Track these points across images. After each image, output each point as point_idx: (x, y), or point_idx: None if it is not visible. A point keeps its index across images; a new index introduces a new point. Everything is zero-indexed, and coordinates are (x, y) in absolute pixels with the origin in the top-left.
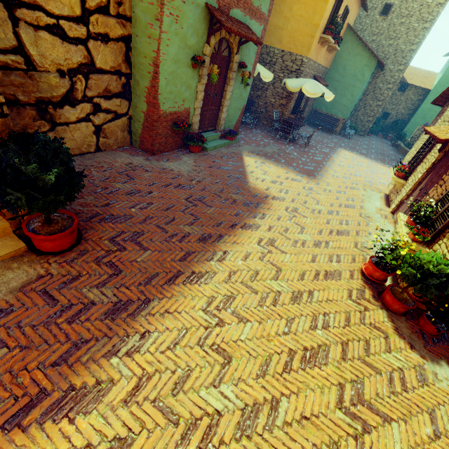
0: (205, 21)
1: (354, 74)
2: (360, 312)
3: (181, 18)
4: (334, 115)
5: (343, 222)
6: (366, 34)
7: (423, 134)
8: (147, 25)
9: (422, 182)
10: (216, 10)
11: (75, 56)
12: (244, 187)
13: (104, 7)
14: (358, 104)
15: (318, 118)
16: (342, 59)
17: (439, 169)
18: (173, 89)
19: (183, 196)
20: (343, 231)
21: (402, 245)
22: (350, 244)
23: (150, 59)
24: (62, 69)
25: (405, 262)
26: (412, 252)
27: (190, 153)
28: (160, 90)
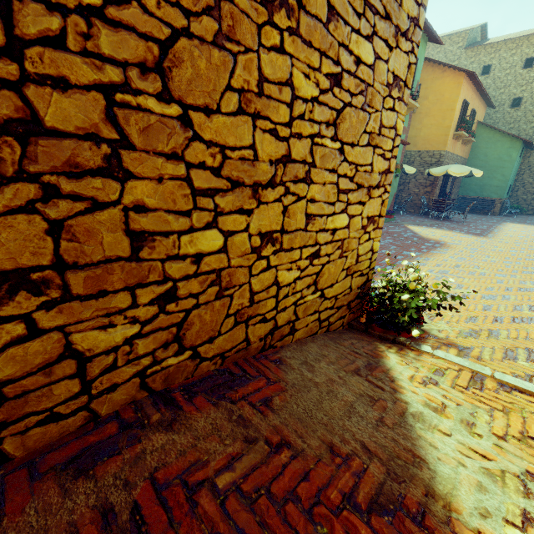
0: None
1: (499, 157)
2: None
3: None
4: (487, 197)
5: (530, 255)
6: (500, 125)
7: None
8: None
9: None
10: None
11: None
12: (419, 237)
13: None
14: (513, 185)
15: (467, 203)
16: (480, 148)
17: None
18: None
19: None
20: (533, 259)
21: None
22: None
23: None
24: None
25: None
26: None
27: None
28: None
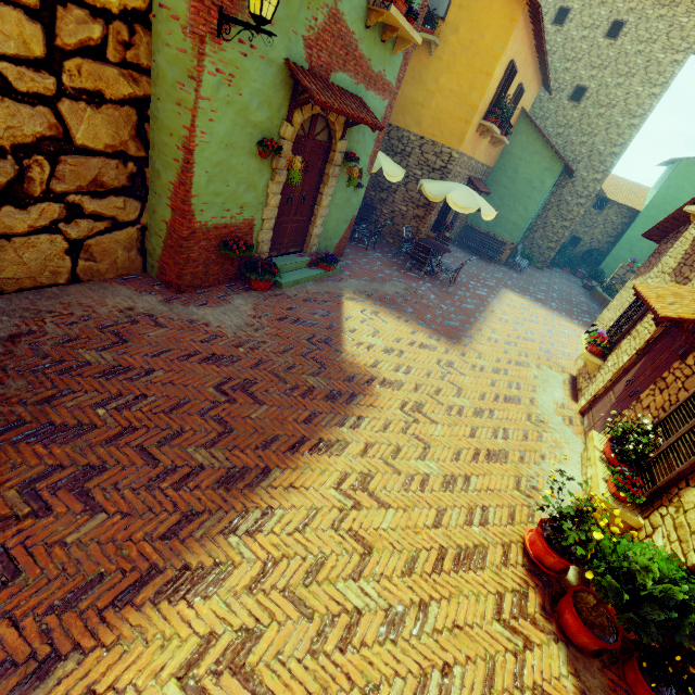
0: (285, 87)
1: (530, 180)
2: (515, 655)
3: (238, 79)
4: (499, 236)
5: (499, 433)
6: (549, 124)
7: (630, 281)
8: (176, 84)
9: (630, 370)
10: (303, 72)
11: (30, 123)
12: (333, 361)
13: (95, 47)
14: (534, 222)
15: (474, 238)
16: (513, 156)
17: (657, 355)
18: (222, 189)
19: (213, 379)
20: (497, 453)
21: (596, 512)
22: (508, 481)
23: (179, 139)
24: (0, 144)
25: (601, 553)
26: (613, 518)
27: (250, 292)
28: (195, 190)
